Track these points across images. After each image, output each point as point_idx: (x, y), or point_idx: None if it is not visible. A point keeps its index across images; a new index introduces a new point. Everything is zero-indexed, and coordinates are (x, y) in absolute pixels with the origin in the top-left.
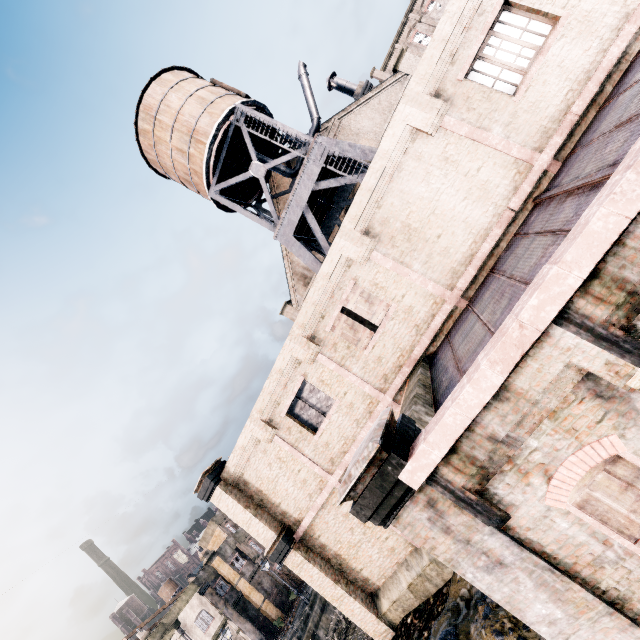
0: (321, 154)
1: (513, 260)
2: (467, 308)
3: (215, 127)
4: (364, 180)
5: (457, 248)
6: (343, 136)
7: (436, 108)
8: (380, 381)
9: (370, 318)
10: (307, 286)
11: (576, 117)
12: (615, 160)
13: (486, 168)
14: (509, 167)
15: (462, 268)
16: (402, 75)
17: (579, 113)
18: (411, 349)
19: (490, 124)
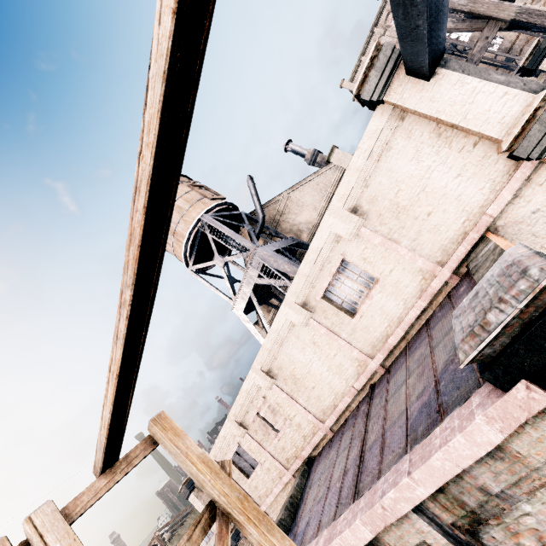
0: (258, 265)
1: (343, 443)
2: (330, 442)
3: (188, 233)
4: (264, 342)
5: (325, 398)
6: (291, 206)
7: (304, 314)
8: (285, 461)
9: (274, 424)
10: (269, 312)
11: (391, 346)
12: (365, 455)
13: (339, 356)
14: (353, 360)
15: (329, 411)
16: (334, 165)
17: (393, 344)
18: (302, 449)
19: (339, 330)
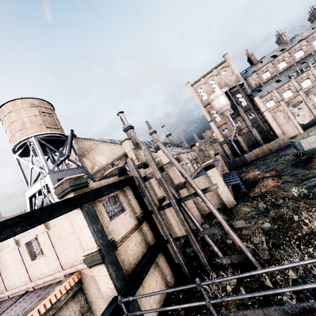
0: (42, 184)
1: None
2: (2, 303)
3: (18, 141)
4: None
5: (11, 282)
6: (97, 149)
7: (14, 245)
8: None
9: None
10: None
11: (37, 283)
12: None
13: (22, 271)
14: (26, 276)
15: (11, 288)
16: (123, 146)
17: (38, 283)
18: None
19: (26, 261)
